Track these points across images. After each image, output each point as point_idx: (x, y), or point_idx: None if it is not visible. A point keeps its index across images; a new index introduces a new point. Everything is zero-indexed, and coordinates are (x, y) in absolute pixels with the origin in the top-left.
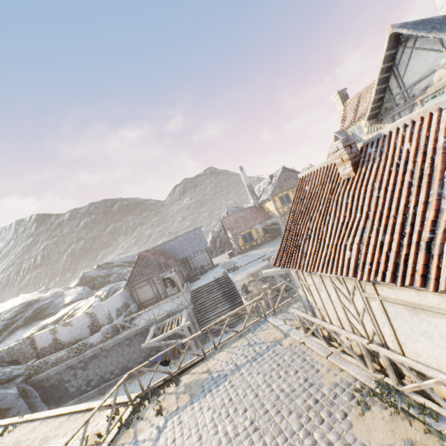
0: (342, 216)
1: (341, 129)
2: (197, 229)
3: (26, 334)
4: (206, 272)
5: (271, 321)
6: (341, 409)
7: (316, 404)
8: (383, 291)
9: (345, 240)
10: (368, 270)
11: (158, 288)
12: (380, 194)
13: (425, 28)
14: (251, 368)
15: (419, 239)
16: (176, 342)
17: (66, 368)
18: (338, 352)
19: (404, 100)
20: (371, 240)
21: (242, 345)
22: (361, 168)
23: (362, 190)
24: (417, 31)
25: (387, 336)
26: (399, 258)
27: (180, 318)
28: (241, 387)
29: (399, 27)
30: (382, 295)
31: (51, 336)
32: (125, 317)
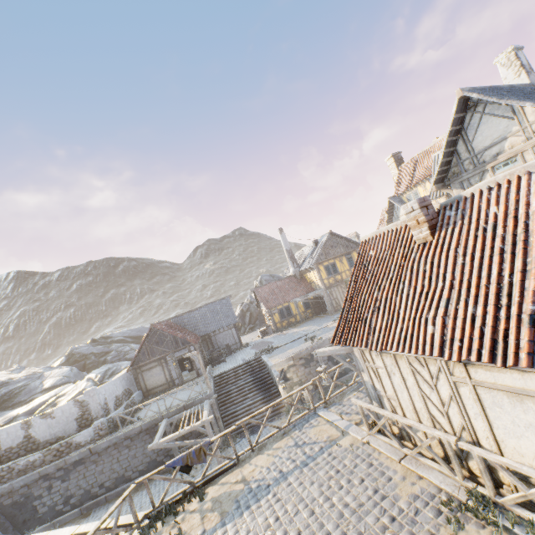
0: (420, 285)
1: (395, 194)
2: (224, 299)
3: None
4: (233, 353)
5: (323, 415)
6: (426, 529)
7: (392, 523)
8: (477, 374)
9: (426, 312)
10: (459, 348)
11: (171, 372)
12: (466, 260)
13: (495, 95)
14: (302, 476)
15: (519, 311)
16: (194, 443)
17: (38, 478)
18: (414, 454)
19: (474, 165)
20: (458, 313)
21: (287, 445)
22: (439, 232)
23: (443, 256)
24: (488, 96)
25: (481, 432)
26: (497, 334)
27: (200, 410)
28: (290, 501)
29: (469, 91)
30: (475, 379)
31: (22, 432)
32: (125, 408)
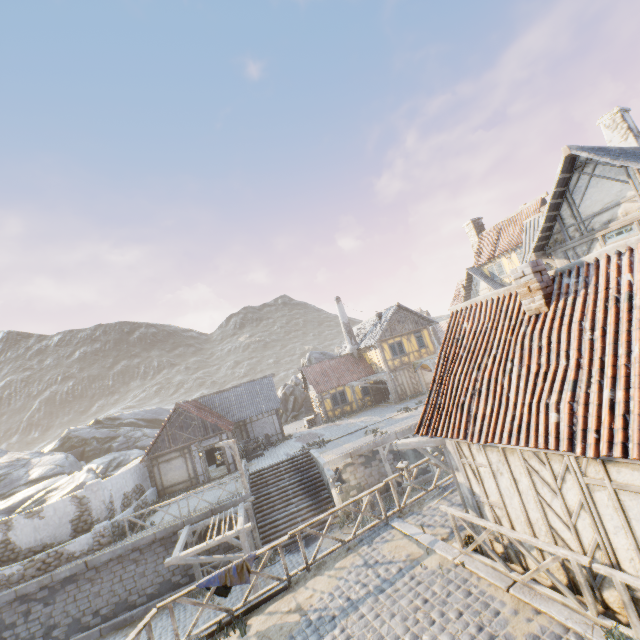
0: (535, 363)
1: (475, 265)
2: (266, 378)
3: None
4: (273, 446)
5: (398, 527)
6: None
7: None
8: (620, 474)
9: (546, 396)
10: (595, 441)
11: (196, 465)
12: (595, 335)
13: (607, 155)
14: (379, 606)
15: None
16: (225, 559)
17: (13, 599)
18: (526, 580)
19: (580, 232)
20: (590, 398)
21: (354, 565)
22: (556, 303)
23: (564, 330)
24: (600, 156)
25: (622, 551)
26: None
27: (233, 516)
28: (365, 639)
29: (577, 149)
30: (617, 481)
31: None
32: (135, 510)
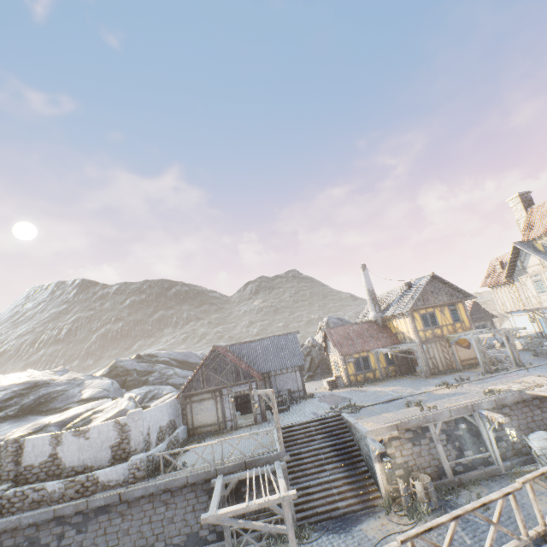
0: None
1: (524, 239)
2: (291, 334)
3: (13, 432)
4: (296, 403)
5: None
6: None
7: None
8: None
9: None
10: None
11: (225, 410)
12: None
13: None
14: None
15: None
16: (265, 528)
17: (51, 518)
18: None
19: None
20: None
21: None
22: None
23: None
24: None
25: None
26: None
27: (272, 476)
28: None
29: None
30: None
31: (49, 449)
32: (168, 445)
